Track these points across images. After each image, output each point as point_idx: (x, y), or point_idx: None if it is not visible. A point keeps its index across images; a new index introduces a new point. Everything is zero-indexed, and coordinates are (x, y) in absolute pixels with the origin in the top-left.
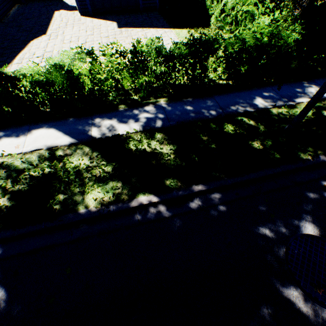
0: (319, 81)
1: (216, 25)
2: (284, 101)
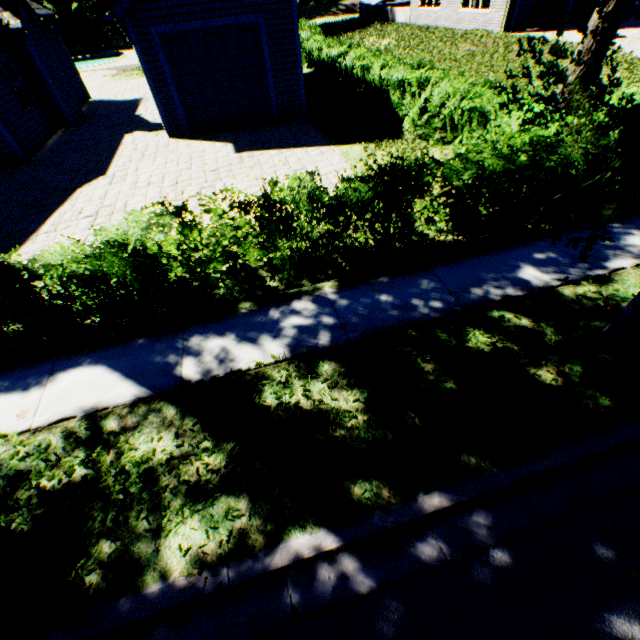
0: None
1: (415, 133)
2: (584, 267)
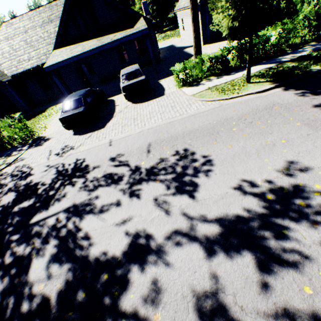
0: None
1: None
2: None
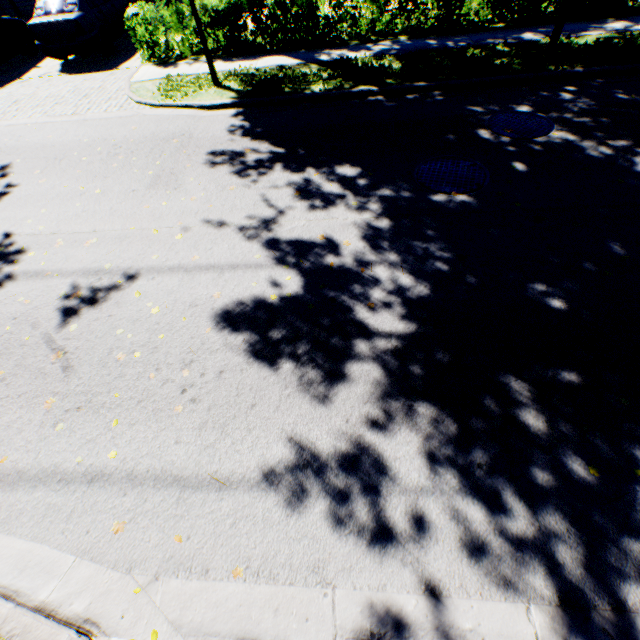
0: (635, 18)
1: None
2: (565, 35)
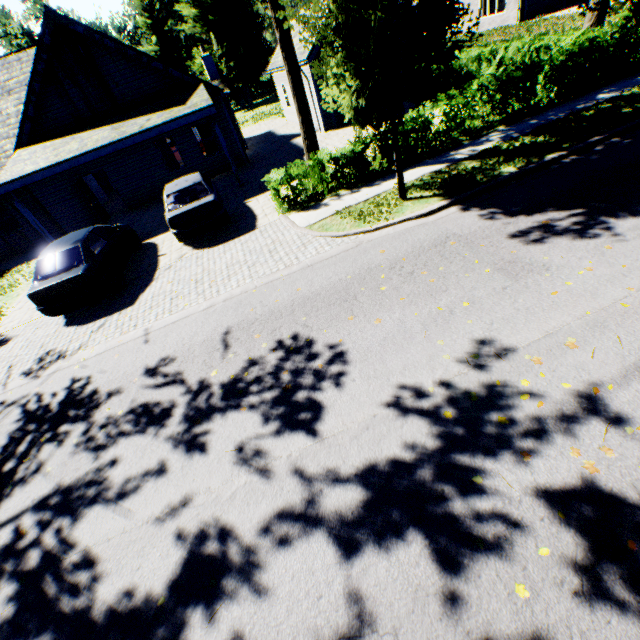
0: None
1: None
2: (630, 87)
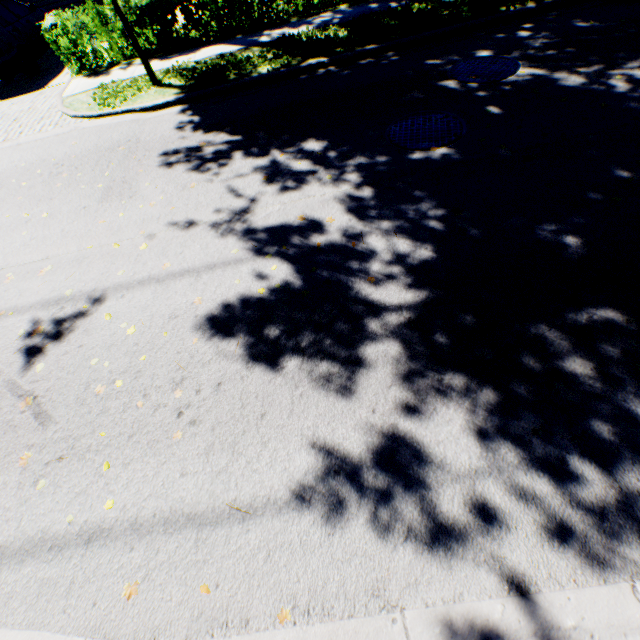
0: None
1: None
2: None
